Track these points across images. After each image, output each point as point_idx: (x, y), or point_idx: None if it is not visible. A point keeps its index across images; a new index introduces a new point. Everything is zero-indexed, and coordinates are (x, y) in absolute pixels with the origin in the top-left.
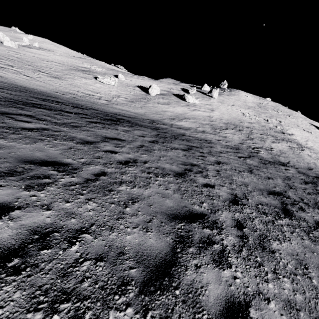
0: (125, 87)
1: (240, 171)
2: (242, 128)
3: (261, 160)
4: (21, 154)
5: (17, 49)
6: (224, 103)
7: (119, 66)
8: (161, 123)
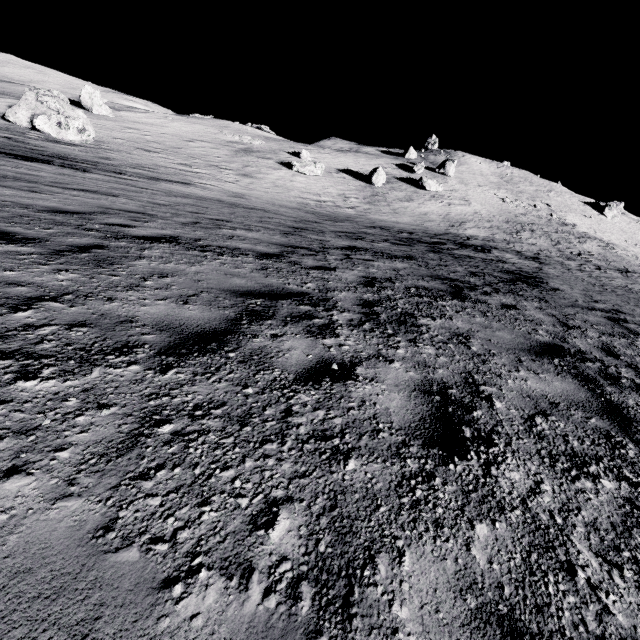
0: (332, 177)
1: (633, 283)
2: (531, 227)
3: (610, 269)
4: (585, 288)
5: (118, 119)
6: (467, 184)
7: (263, 126)
8: (464, 236)
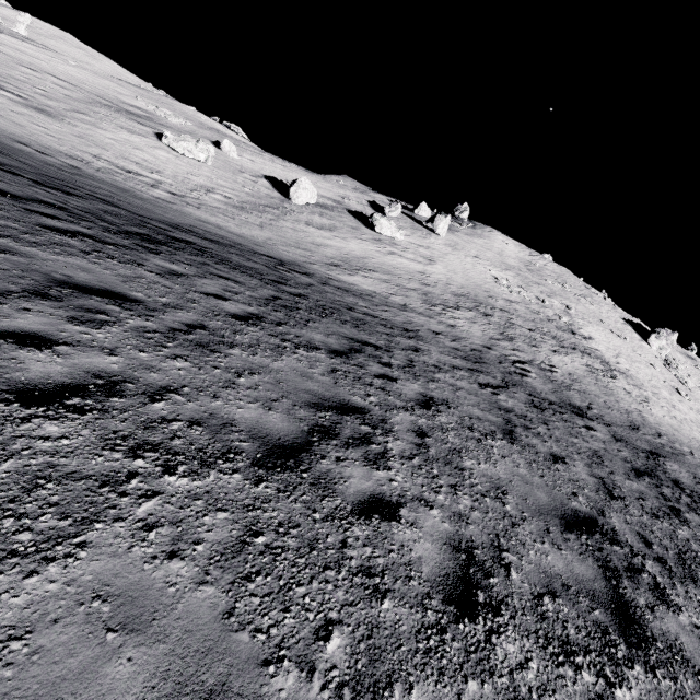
0: (232, 174)
1: (485, 435)
2: (492, 311)
3: (533, 397)
4: None
5: None
6: (459, 249)
7: (233, 125)
8: (301, 270)
